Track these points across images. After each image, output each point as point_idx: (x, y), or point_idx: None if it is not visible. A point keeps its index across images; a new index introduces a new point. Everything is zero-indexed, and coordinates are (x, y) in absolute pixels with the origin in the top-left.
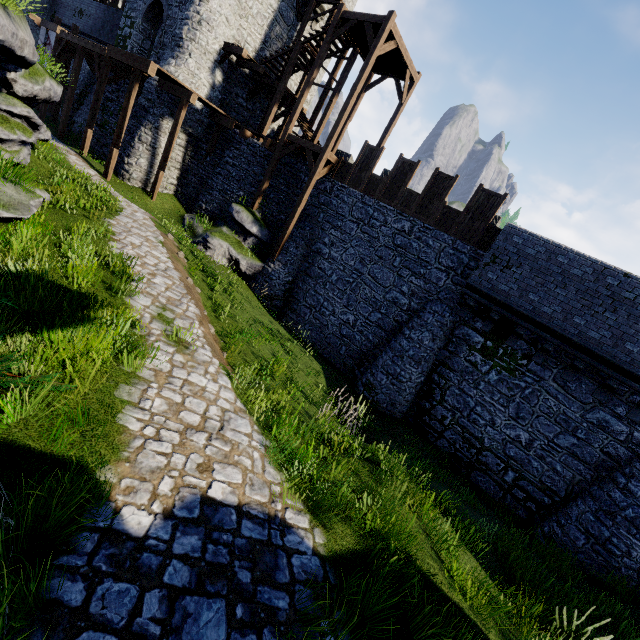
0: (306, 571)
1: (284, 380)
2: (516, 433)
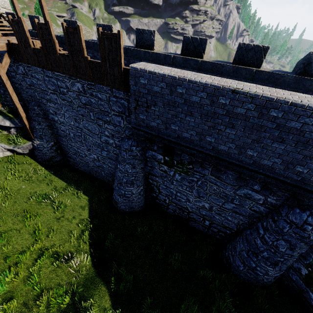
0: None
1: (34, 262)
2: (202, 204)
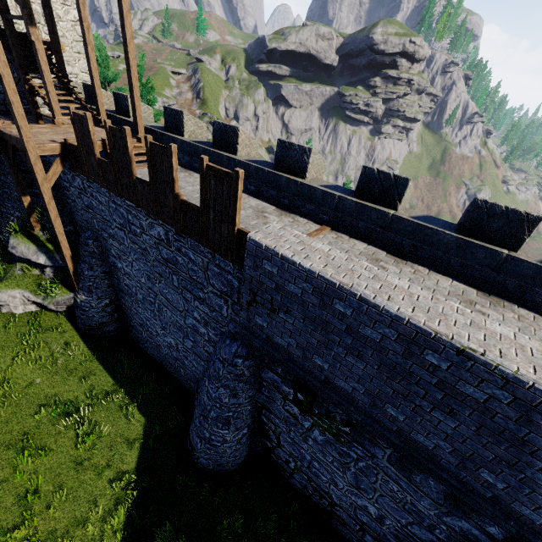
0: None
1: None
2: (362, 503)
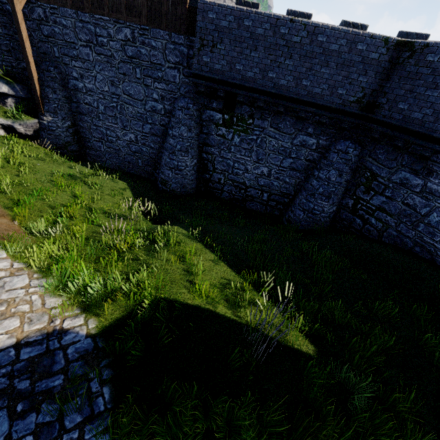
0: (79, 351)
1: (86, 213)
2: (261, 170)
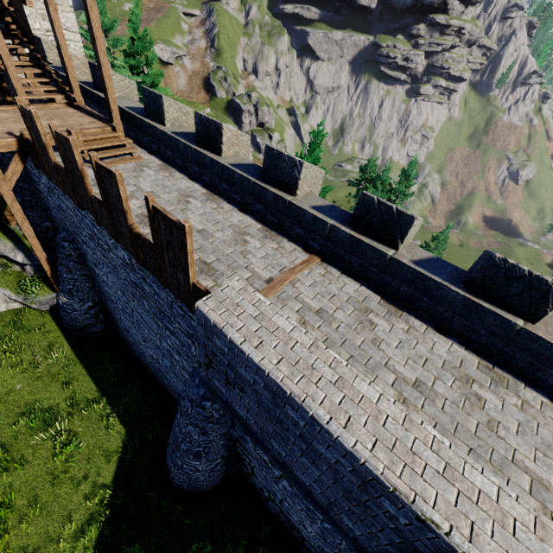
0: None
1: None
2: (328, 551)
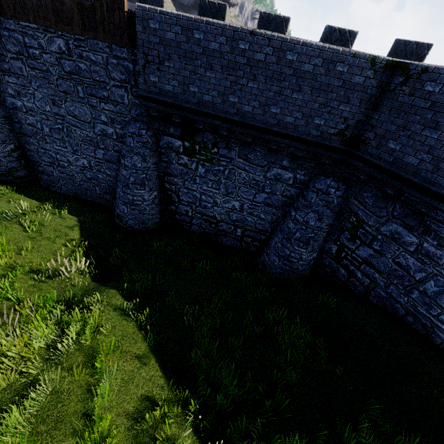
0: None
1: (1, 277)
2: (231, 204)
